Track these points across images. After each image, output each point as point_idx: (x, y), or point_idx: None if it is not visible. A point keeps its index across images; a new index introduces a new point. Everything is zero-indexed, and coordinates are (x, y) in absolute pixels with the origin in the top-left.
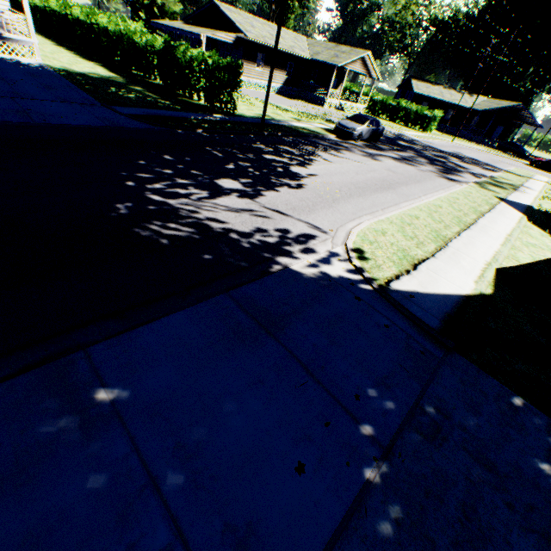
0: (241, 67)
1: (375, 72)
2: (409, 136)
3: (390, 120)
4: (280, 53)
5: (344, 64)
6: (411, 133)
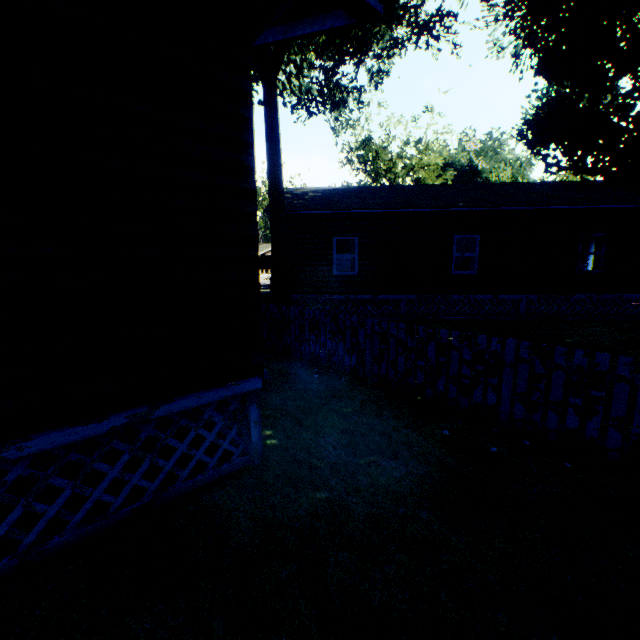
0: None
1: None
2: None
3: None
4: None
5: (266, 252)
6: None
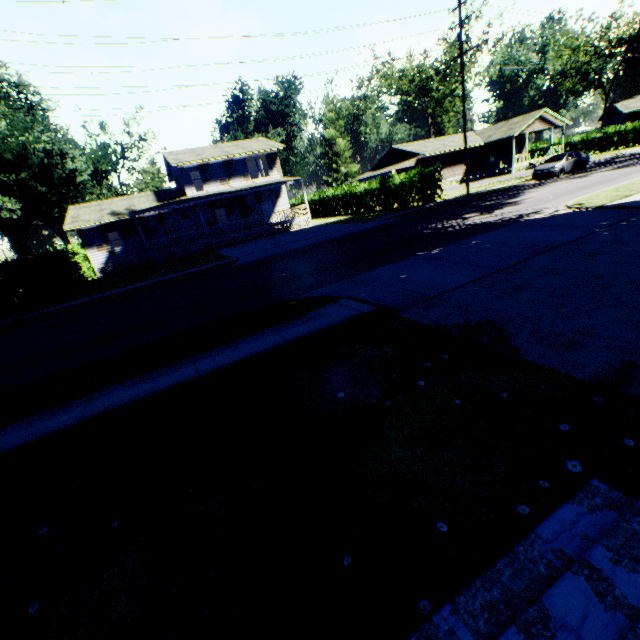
0: (439, 168)
1: (560, 121)
2: (630, 152)
3: (601, 152)
4: (454, 154)
5: (521, 131)
6: (633, 150)
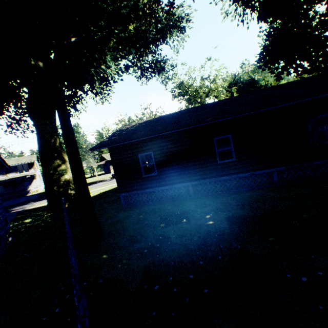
0: None
1: None
2: None
3: None
4: None
5: None
6: None
